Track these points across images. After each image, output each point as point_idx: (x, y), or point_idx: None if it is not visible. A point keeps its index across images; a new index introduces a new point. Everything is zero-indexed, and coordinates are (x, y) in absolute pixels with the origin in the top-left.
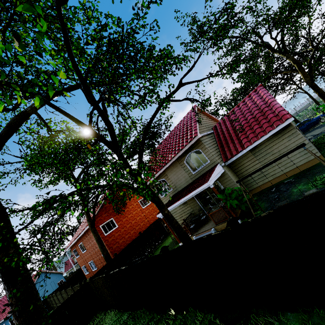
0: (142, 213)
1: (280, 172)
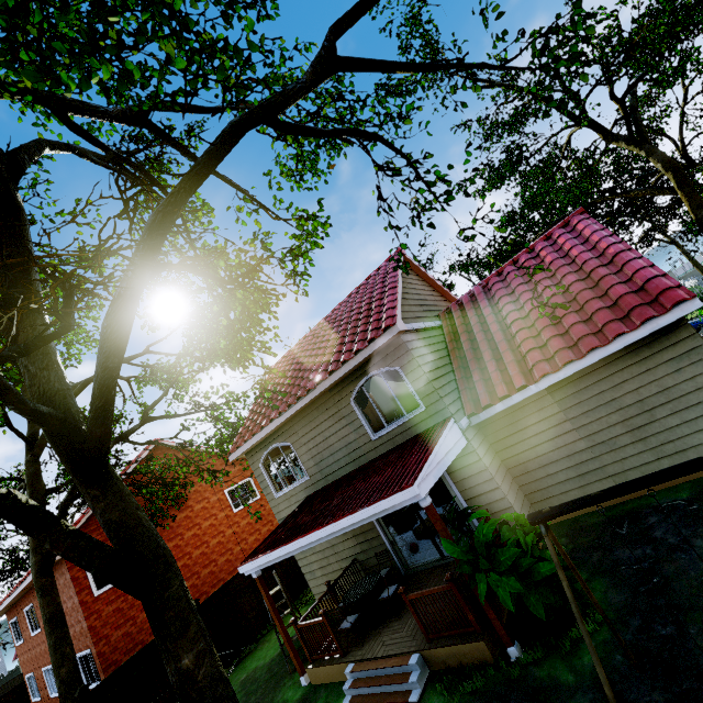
0: (231, 527)
1: (641, 468)
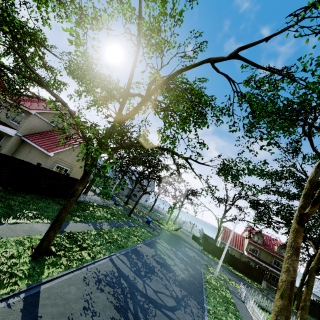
0: None
1: None
